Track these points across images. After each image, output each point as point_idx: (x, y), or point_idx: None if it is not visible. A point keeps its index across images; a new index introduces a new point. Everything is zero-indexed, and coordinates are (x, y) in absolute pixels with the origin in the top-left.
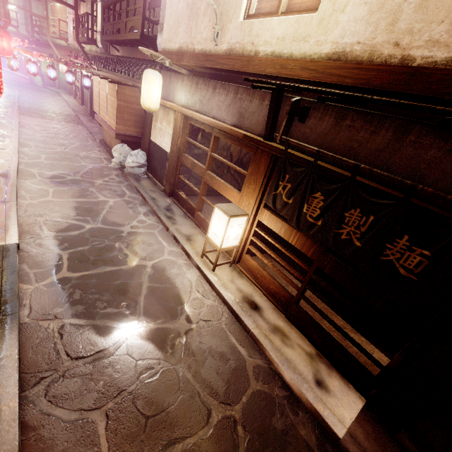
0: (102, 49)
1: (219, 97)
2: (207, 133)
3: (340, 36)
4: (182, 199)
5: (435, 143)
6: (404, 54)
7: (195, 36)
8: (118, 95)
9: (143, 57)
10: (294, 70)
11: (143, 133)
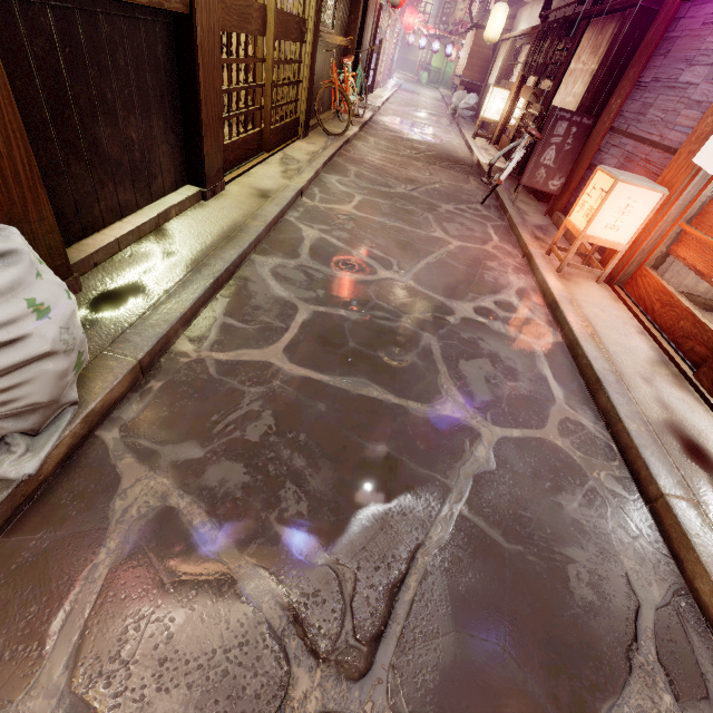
0: None
1: (539, 10)
2: None
3: None
4: (487, 124)
5: None
6: None
7: None
8: (474, 40)
9: None
10: None
11: (485, 80)
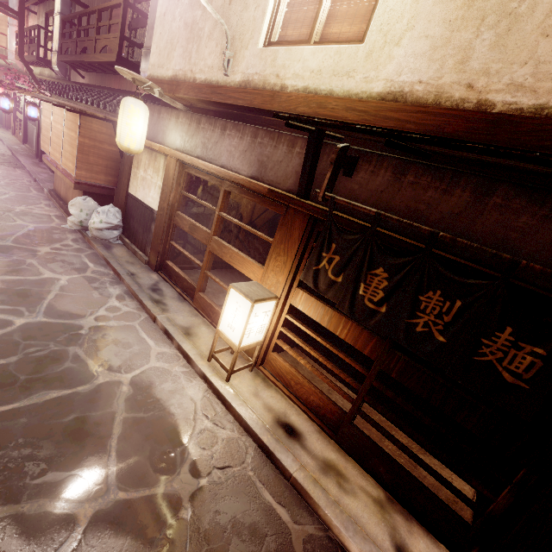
0: (59, 73)
1: (231, 141)
2: (211, 187)
3: (396, 73)
4: (175, 274)
5: (527, 207)
6: (480, 98)
7: (196, 62)
8: (81, 130)
9: (120, 87)
10: (336, 110)
11: (118, 183)
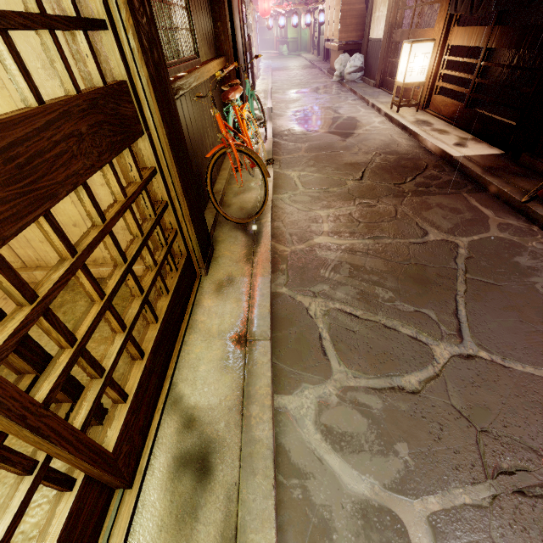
0: None
1: None
2: None
3: None
4: (390, 83)
5: None
6: None
7: None
8: None
9: None
10: None
11: (364, 36)
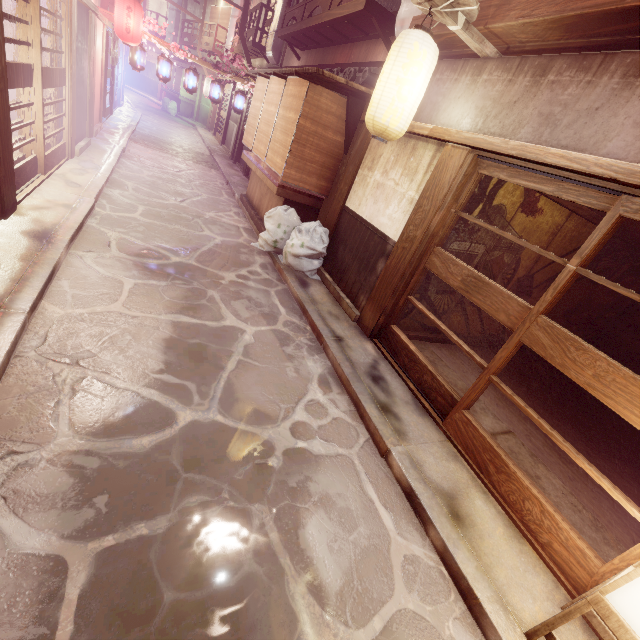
0: (272, 58)
1: None
2: (495, 209)
3: None
4: (408, 354)
5: None
6: None
7: None
8: (304, 106)
9: (347, 60)
10: None
11: (330, 190)
